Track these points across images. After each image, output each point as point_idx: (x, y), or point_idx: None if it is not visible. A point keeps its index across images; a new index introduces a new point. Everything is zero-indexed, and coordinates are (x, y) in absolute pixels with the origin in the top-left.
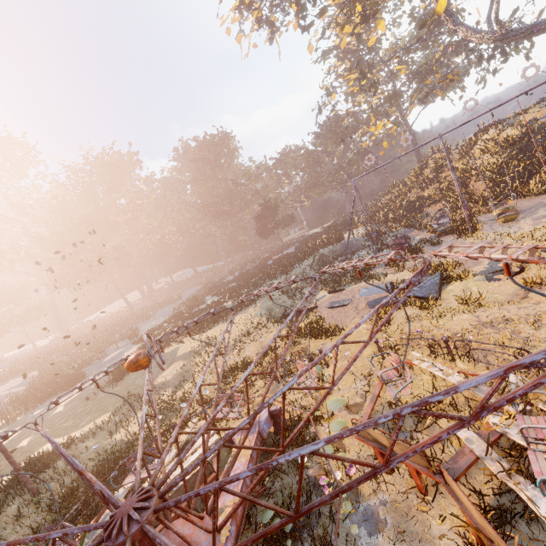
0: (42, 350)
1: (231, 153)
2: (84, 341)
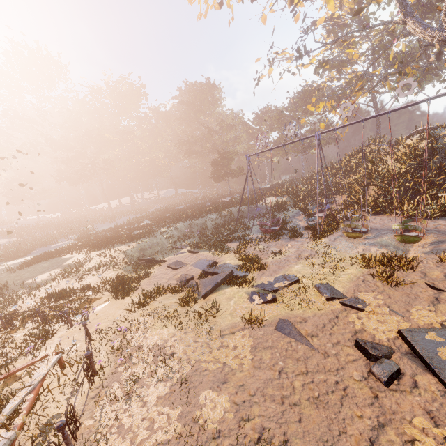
0: (40, 222)
1: (215, 102)
2: (61, 225)
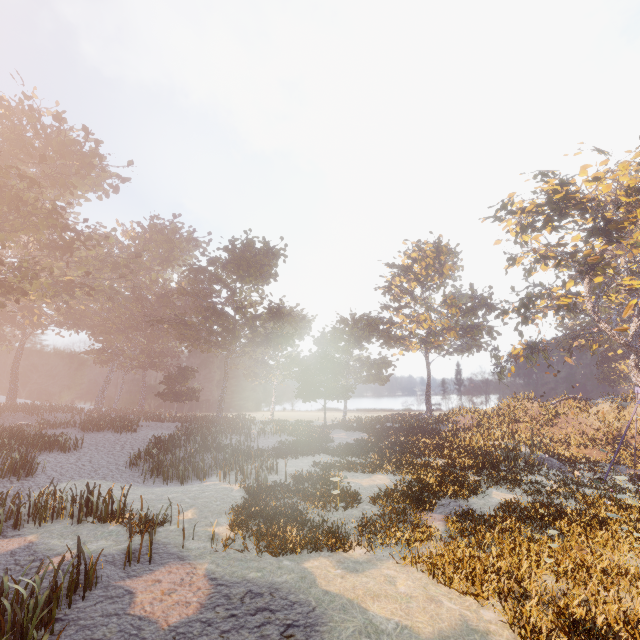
0: None
1: (267, 275)
2: None
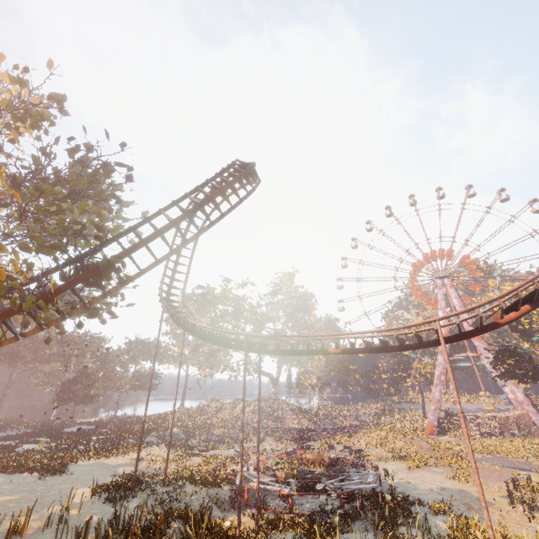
0: None
1: None
2: None
